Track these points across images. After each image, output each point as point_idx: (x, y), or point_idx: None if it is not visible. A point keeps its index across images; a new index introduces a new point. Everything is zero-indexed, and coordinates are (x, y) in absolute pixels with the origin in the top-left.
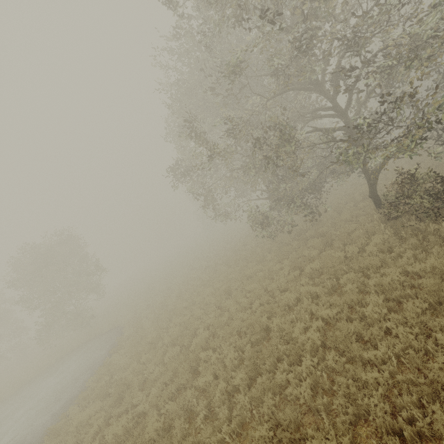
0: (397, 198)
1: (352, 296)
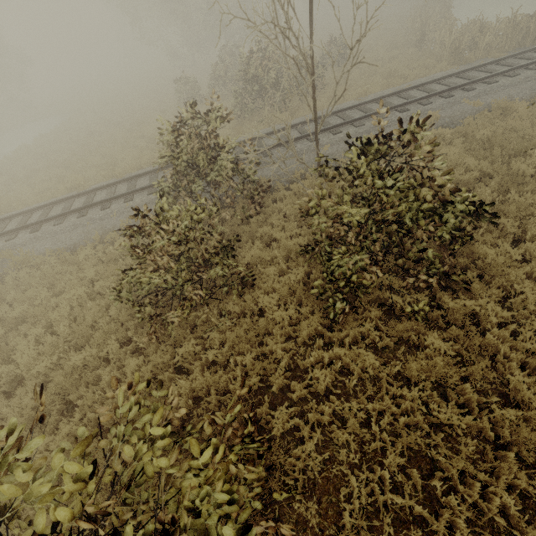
0: None
1: None
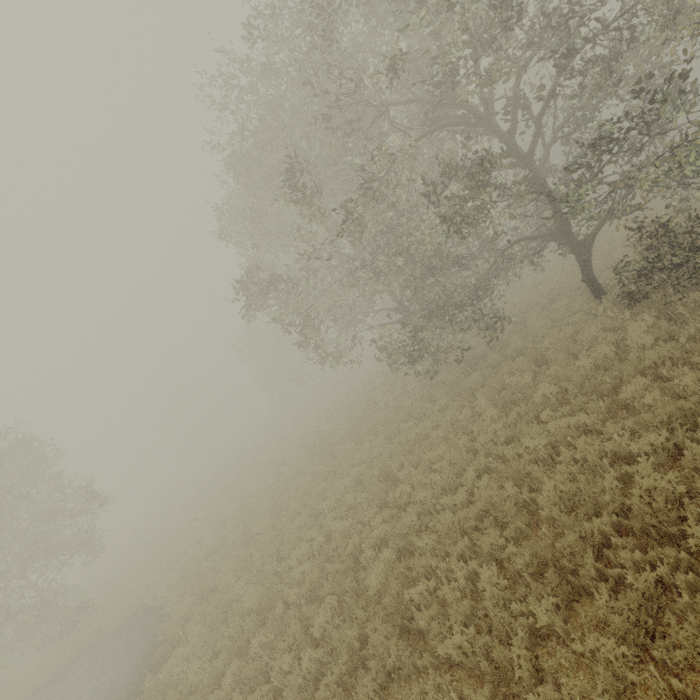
0: (650, 262)
1: (680, 403)
